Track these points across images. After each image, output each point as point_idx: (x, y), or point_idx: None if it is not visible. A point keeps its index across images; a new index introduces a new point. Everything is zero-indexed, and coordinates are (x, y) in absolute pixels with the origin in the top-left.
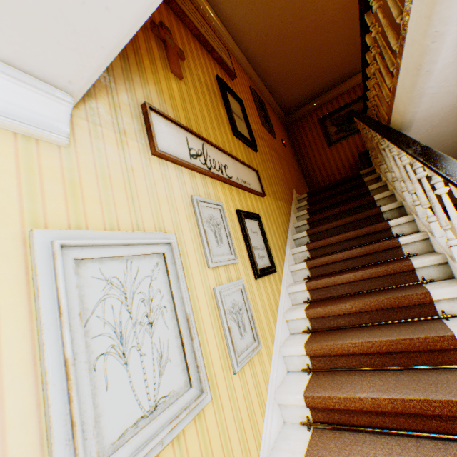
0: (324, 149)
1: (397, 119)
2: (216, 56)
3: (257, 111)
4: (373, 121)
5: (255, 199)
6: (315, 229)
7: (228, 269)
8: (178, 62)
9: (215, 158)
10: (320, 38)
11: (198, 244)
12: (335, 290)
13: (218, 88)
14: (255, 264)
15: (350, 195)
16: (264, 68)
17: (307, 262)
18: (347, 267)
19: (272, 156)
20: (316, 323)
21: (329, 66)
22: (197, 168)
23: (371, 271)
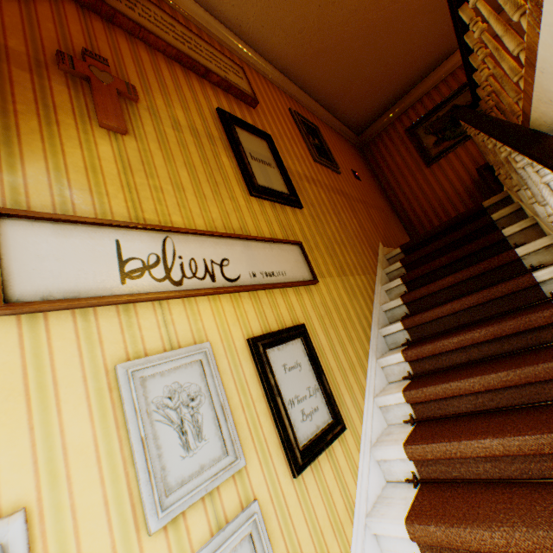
0: (421, 171)
1: (546, 113)
2: (215, 79)
3: (304, 142)
4: (493, 120)
5: (298, 294)
6: (416, 318)
7: (217, 496)
8: (119, 106)
9: (196, 255)
10: (385, 13)
11: (122, 482)
12: (464, 467)
13: (220, 128)
14: (292, 444)
15: (472, 248)
16: (309, 78)
17: (405, 393)
18: (483, 405)
19: (335, 204)
20: (433, 552)
21: (408, 50)
22: (137, 298)
23: (540, 441)
